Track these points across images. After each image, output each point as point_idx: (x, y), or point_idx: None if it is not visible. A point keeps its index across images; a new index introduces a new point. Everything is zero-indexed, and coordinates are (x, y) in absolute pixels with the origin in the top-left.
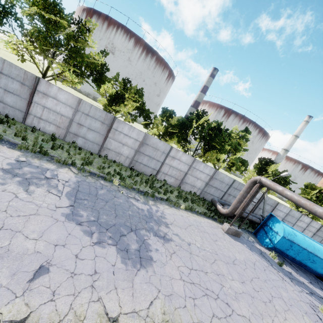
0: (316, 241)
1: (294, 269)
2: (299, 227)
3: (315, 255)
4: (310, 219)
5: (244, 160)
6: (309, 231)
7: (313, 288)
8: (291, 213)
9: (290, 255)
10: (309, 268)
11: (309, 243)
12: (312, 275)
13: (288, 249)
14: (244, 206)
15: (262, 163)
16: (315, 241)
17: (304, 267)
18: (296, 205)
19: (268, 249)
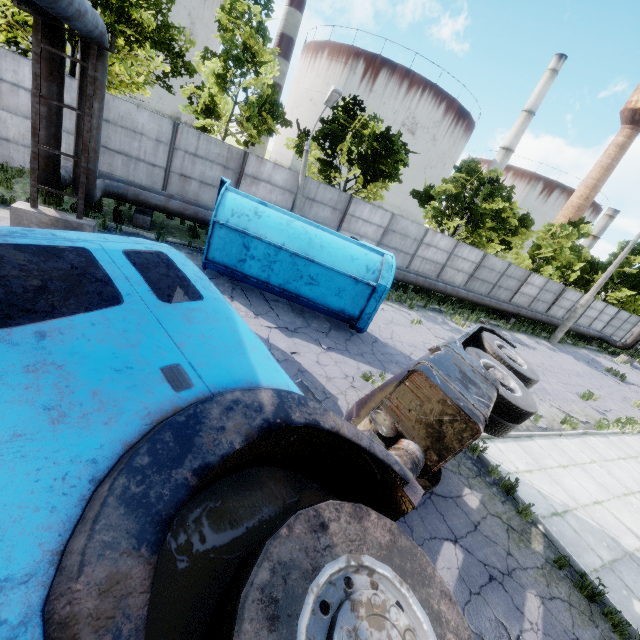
0: (332, 231)
1: (265, 308)
2: (428, 262)
3: (310, 262)
4: (453, 241)
5: (275, 104)
6: (457, 270)
7: (266, 336)
8: (397, 226)
9: (255, 275)
10: (307, 302)
11: (297, 232)
12: (339, 324)
13: (243, 258)
14: (32, 123)
15: (337, 112)
16: (328, 232)
17: (303, 304)
18: (437, 220)
19: (215, 276)
